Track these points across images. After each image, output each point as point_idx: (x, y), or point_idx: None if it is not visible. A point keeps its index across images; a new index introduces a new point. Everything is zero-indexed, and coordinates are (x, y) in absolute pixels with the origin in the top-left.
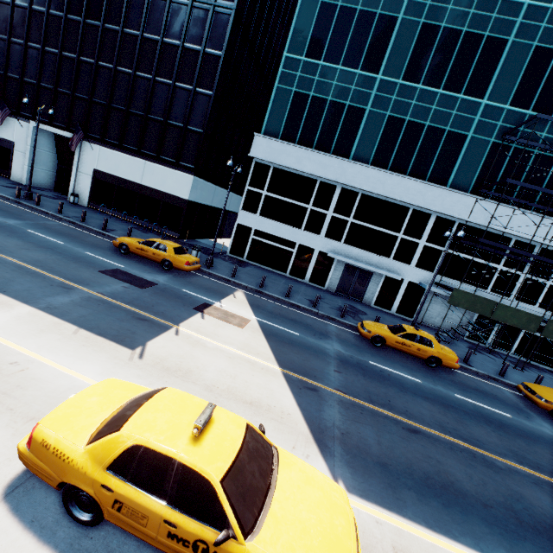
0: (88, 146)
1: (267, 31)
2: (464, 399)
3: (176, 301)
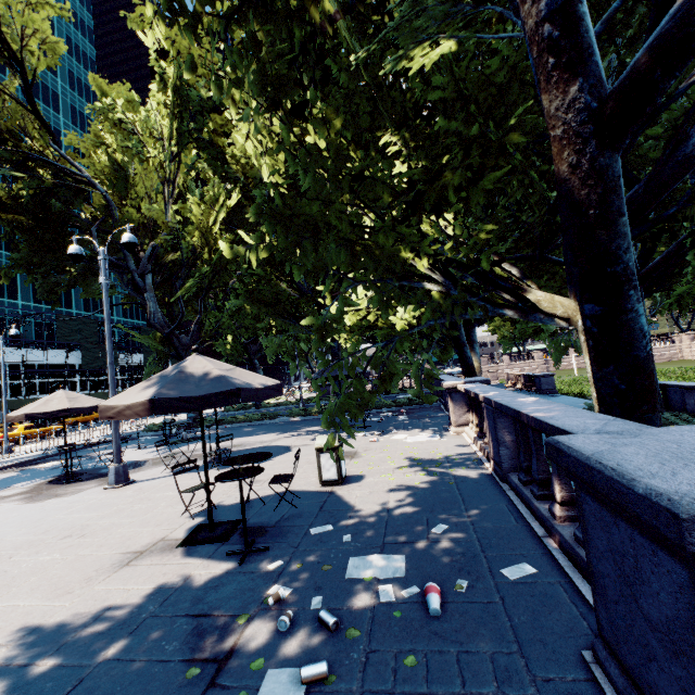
0: None
1: None
2: None
3: None
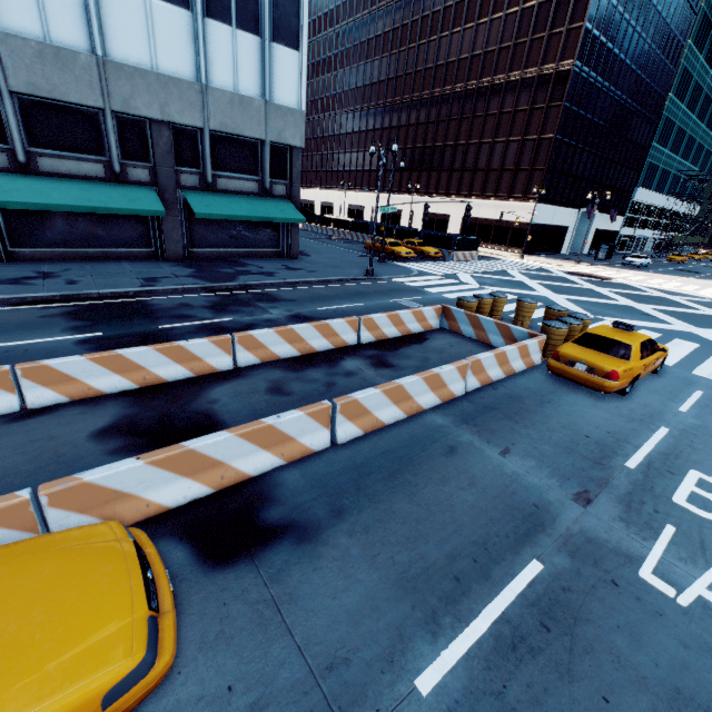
0: (597, 216)
1: None
2: None
3: None
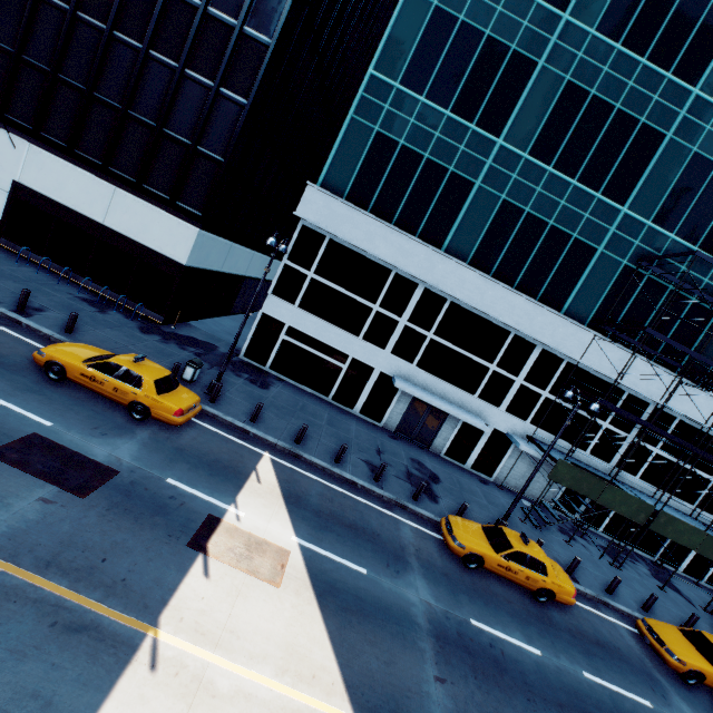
0: (6, 138)
1: (340, 21)
2: (596, 682)
3: (154, 524)
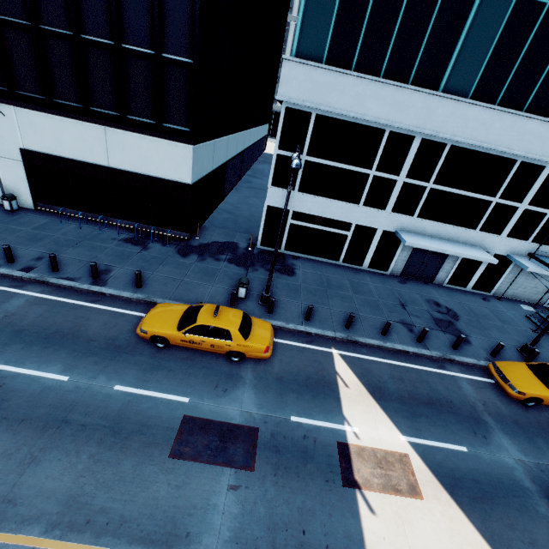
0: None
1: None
2: None
3: (311, 474)
